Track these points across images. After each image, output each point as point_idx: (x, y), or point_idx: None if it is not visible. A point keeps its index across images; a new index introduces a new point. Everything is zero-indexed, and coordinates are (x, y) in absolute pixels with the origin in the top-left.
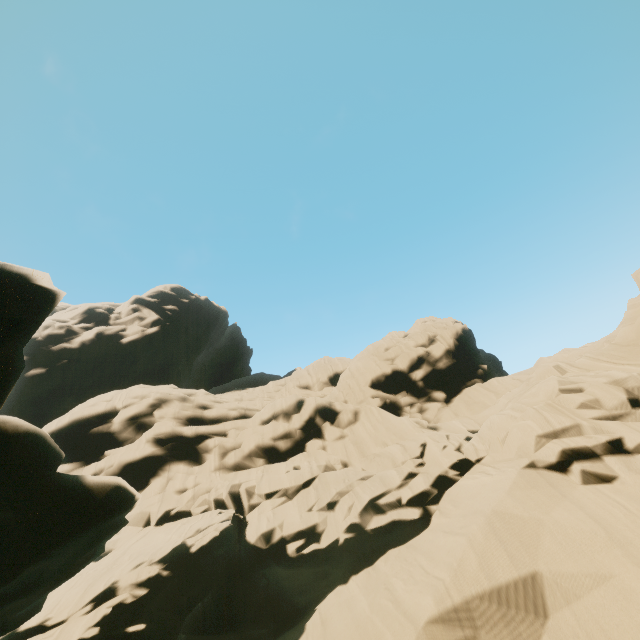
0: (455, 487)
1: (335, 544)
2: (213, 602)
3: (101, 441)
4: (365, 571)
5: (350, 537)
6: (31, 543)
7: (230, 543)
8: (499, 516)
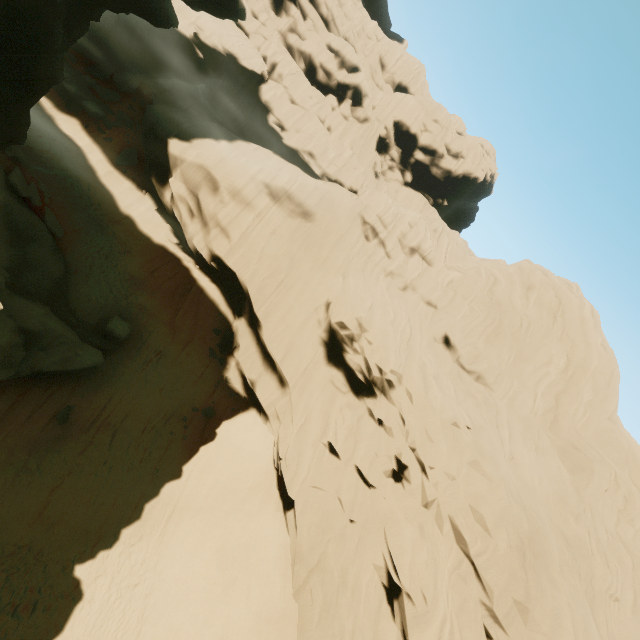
0: (340, 186)
1: (286, 140)
2: (226, 90)
3: None
4: (284, 160)
5: (292, 145)
6: (219, 0)
7: (253, 79)
8: (330, 197)
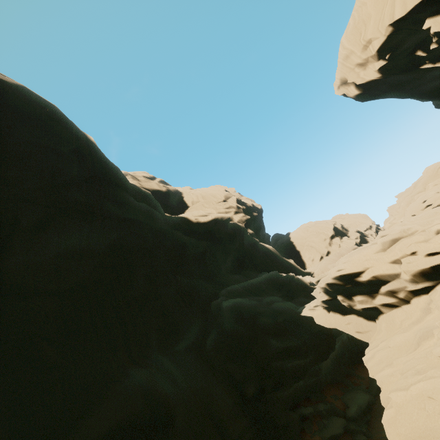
0: None
1: None
2: None
3: (340, 233)
4: None
5: None
6: None
7: None
8: None
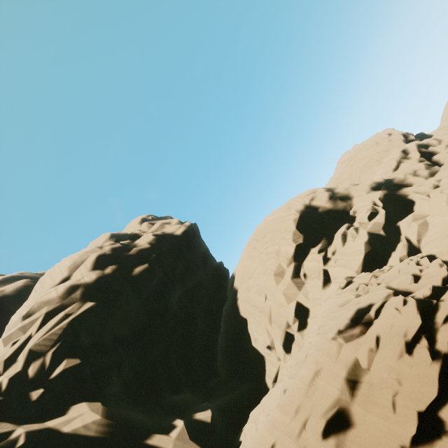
0: None
1: None
2: None
3: (330, 216)
4: None
5: None
6: None
7: None
8: None
